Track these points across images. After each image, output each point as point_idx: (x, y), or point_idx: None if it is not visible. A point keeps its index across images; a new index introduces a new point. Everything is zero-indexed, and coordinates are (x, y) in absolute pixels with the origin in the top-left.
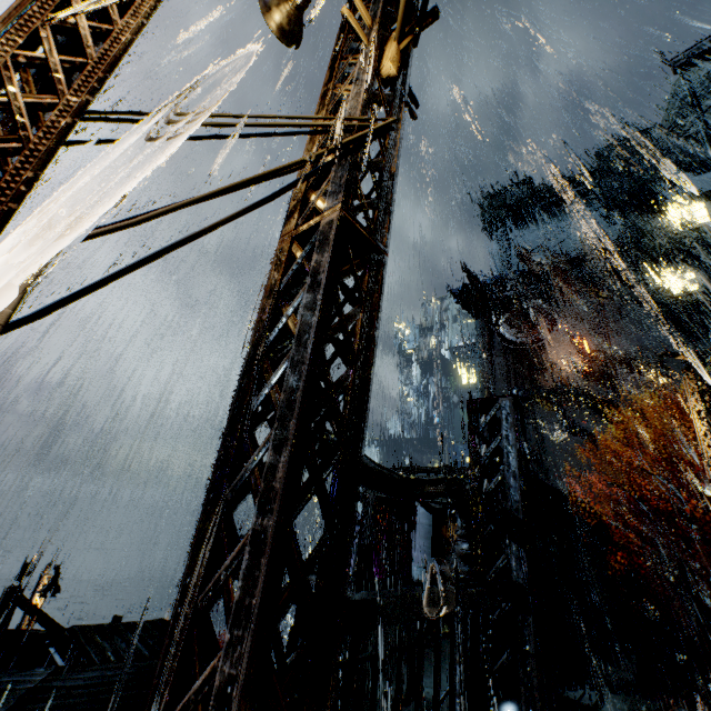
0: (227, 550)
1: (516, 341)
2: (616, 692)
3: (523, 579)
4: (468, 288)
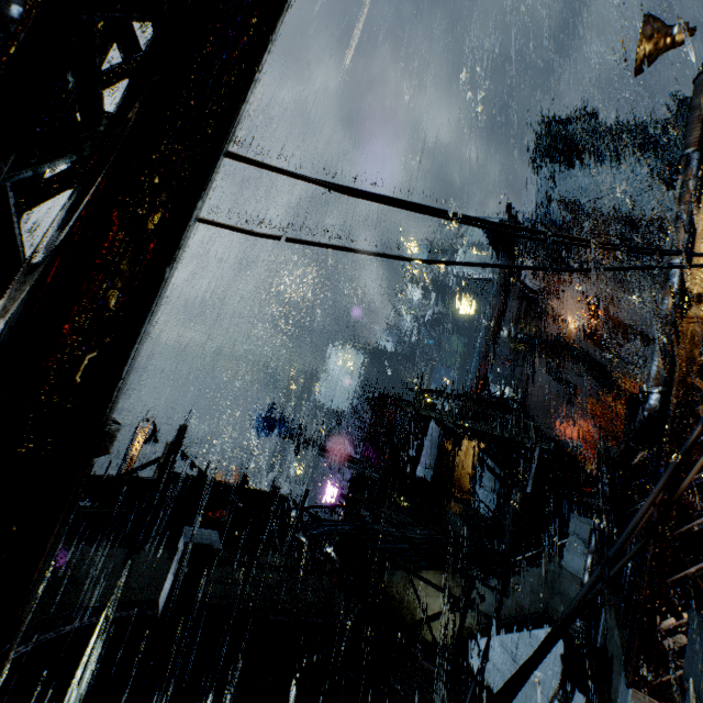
0: (693, 515)
1: (533, 289)
2: None
3: None
4: None
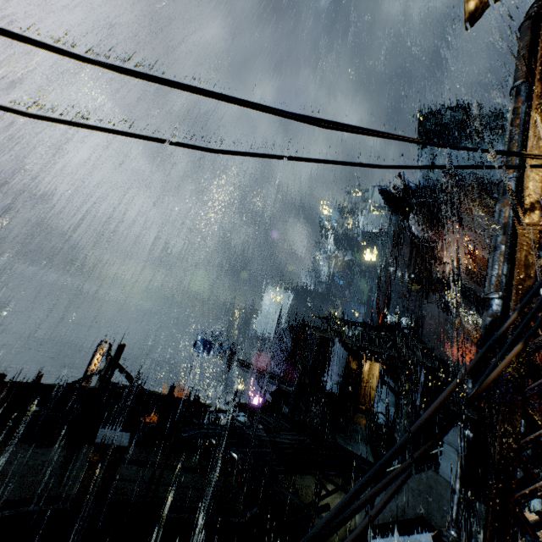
0: (539, 422)
1: (422, 238)
2: None
3: (521, 428)
4: (395, 190)
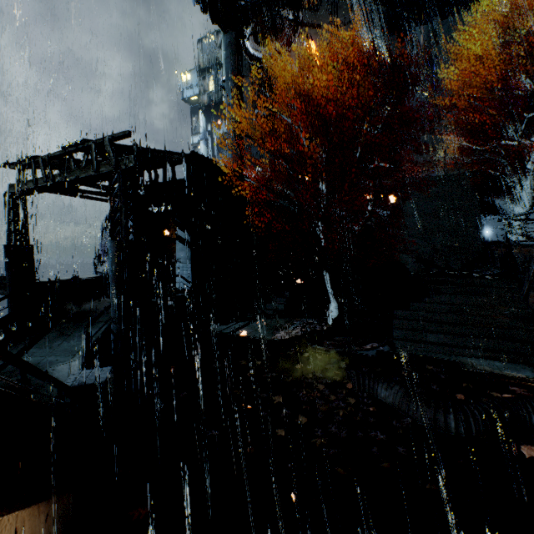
0: None
1: (260, 58)
2: (263, 319)
3: None
4: None
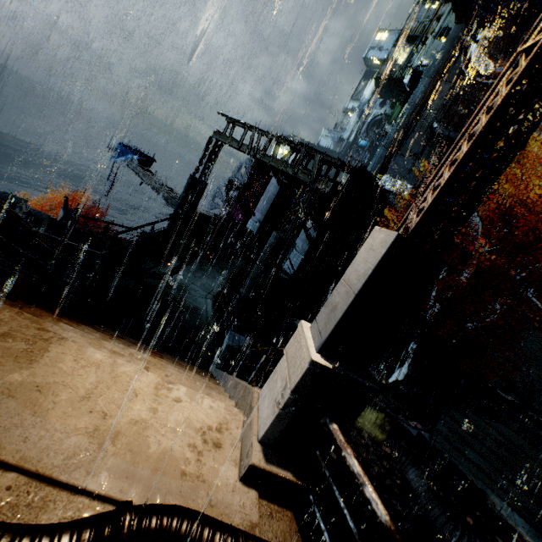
0: None
1: (477, 69)
2: None
3: None
4: None
